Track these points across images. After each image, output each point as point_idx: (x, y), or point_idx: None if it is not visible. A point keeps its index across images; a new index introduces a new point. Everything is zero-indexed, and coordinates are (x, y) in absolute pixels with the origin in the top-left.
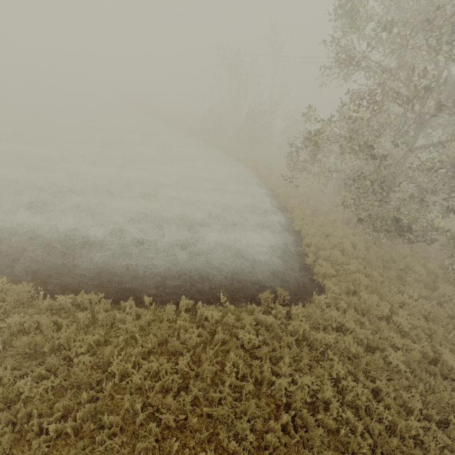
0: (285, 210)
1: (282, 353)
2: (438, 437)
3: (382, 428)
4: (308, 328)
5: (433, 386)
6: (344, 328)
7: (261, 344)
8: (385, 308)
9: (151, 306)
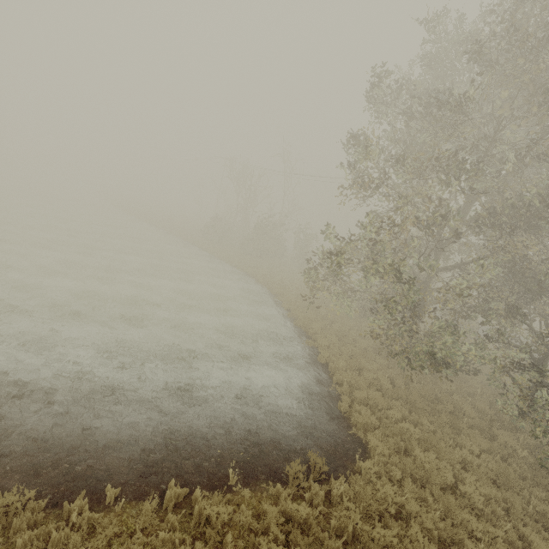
0: (306, 337)
1: None
2: None
3: None
4: (359, 521)
5: None
6: (404, 512)
7: None
8: (448, 473)
9: (117, 505)
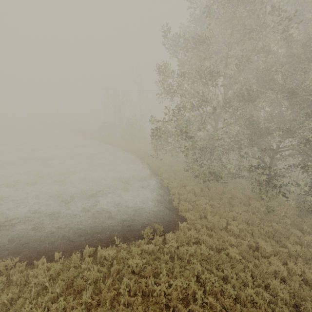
0: (158, 175)
1: (162, 269)
2: (265, 297)
3: (231, 301)
4: (176, 246)
5: (258, 265)
6: (200, 241)
7: (146, 266)
8: (223, 222)
9: (61, 260)
